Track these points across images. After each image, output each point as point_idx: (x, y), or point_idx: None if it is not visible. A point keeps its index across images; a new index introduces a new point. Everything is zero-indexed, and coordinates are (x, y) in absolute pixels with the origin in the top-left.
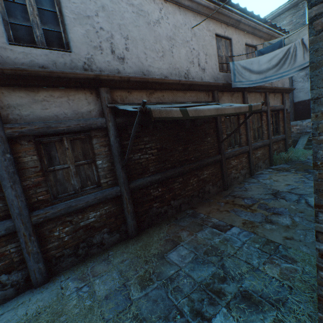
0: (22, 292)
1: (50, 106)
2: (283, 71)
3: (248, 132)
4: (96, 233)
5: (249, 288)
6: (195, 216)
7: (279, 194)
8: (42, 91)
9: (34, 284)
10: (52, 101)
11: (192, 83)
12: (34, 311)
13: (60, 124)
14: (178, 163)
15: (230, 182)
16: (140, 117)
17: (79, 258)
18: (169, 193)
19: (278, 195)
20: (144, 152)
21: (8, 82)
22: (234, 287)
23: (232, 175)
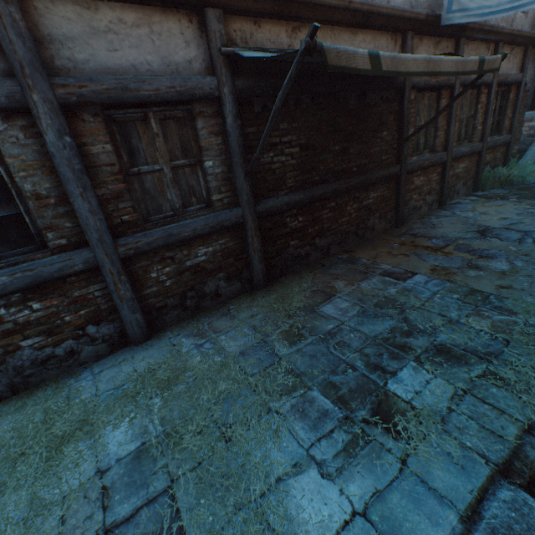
0: (118, 350)
1: (121, 45)
2: None
3: (450, 125)
4: (209, 279)
5: (446, 342)
6: (353, 262)
7: (490, 231)
8: (103, 10)
9: (133, 341)
10: (124, 33)
11: (371, 8)
12: (145, 368)
13: (143, 85)
14: (332, 176)
15: (407, 215)
16: (299, 65)
17: (188, 312)
18: (314, 226)
19: (488, 233)
20: (279, 150)
21: None
22: (425, 342)
23: (411, 203)
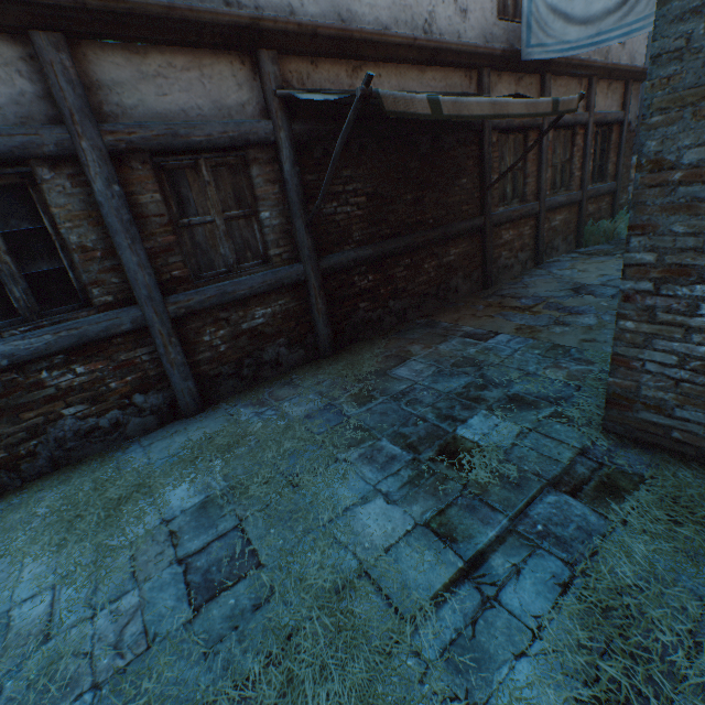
0: (168, 424)
1: (171, 90)
2: (633, 19)
3: (541, 171)
4: (268, 345)
5: (520, 392)
6: (432, 326)
7: (585, 288)
8: (152, 54)
9: (185, 413)
10: (173, 77)
11: (439, 45)
12: (201, 437)
13: (194, 131)
14: (405, 229)
15: (496, 275)
16: (357, 111)
17: (245, 383)
18: (387, 286)
19: (582, 290)
20: (343, 200)
21: (92, 28)
22: (499, 393)
23: (501, 261)
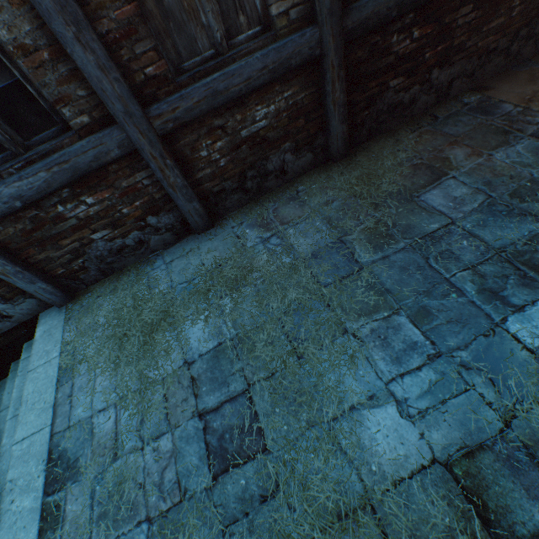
0: (183, 238)
1: None
2: None
3: None
4: (271, 153)
5: None
6: (487, 110)
7: None
8: None
9: (196, 230)
10: None
11: None
12: (211, 262)
13: None
14: None
15: None
16: None
17: (249, 196)
18: (436, 46)
19: None
20: None
21: None
22: None
23: None
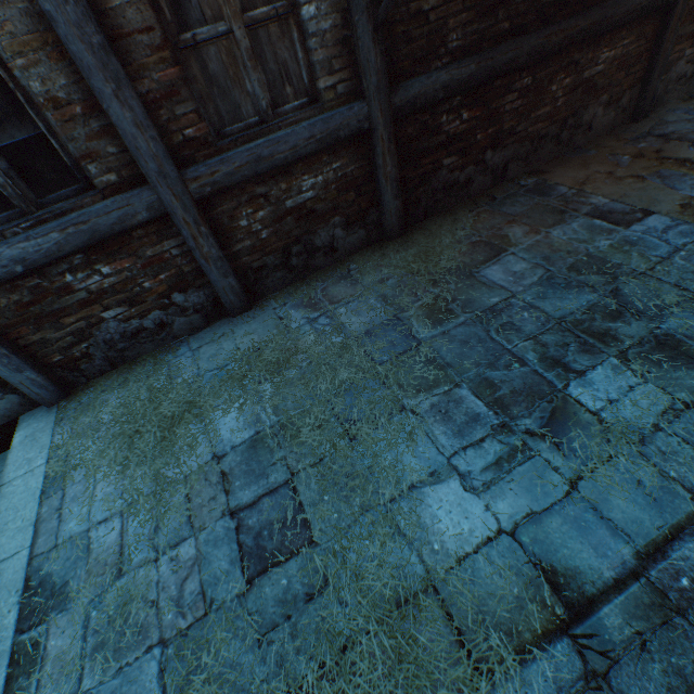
0: (215, 322)
1: None
2: None
3: None
4: (320, 226)
5: (676, 332)
6: (544, 192)
7: None
8: None
9: (230, 312)
10: None
11: None
12: (249, 346)
13: None
14: (535, 18)
15: (660, 95)
16: None
17: (295, 274)
18: (487, 128)
19: None
20: None
21: None
22: (640, 329)
23: (678, 68)
